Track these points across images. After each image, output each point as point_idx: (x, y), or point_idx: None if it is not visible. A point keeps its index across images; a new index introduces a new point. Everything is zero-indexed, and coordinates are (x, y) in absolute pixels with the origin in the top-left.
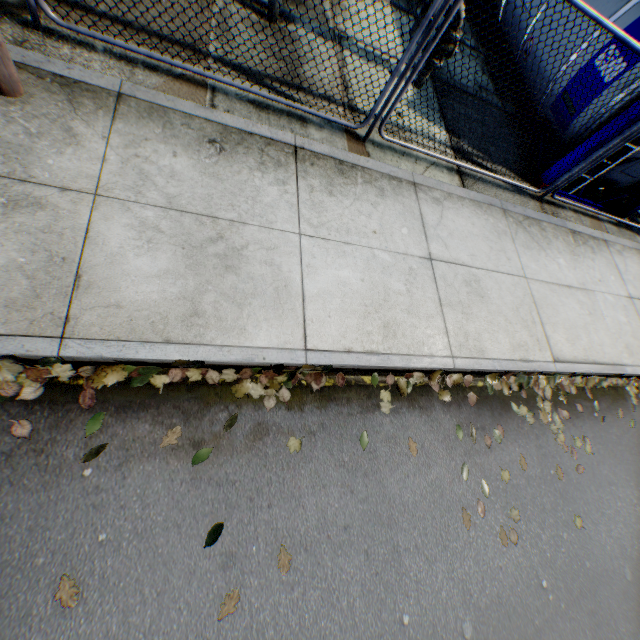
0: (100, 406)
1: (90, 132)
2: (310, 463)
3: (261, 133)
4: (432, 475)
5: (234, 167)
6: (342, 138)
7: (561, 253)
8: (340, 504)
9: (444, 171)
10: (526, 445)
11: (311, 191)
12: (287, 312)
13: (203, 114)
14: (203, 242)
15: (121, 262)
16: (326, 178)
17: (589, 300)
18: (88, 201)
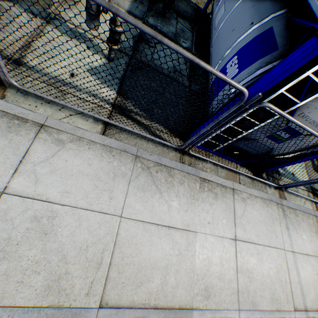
0: None
1: None
2: None
3: None
4: None
5: None
6: None
7: (180, 196)
8: None
9: (89, 120)
10: None
11: None
12: None
13: None
14: None
15: None
16: None
17: (187, 240)
18: None
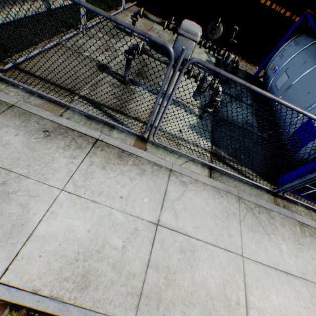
0: None
1: None
2: None
3: (80, 130)
4: None
5: (49, 145)
6: (133, 138)
7: (285, 240)
8: None
9: (198, 165)
10: None
11: (90, 164)
12: (8, 245)
13: (52, 118)
14: None
15: None
16: (106, 158)
17: (308, 291)
18: None
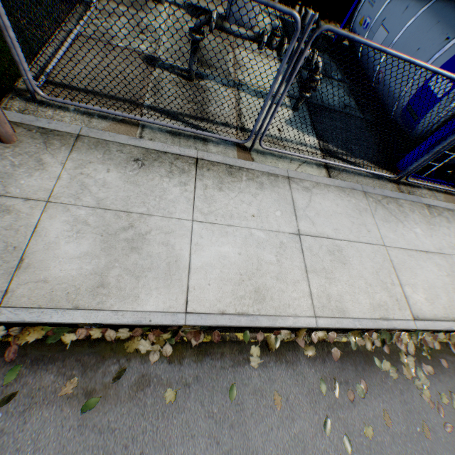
0: (20, 359)
1: (54, 160)
2: (182, 413)
3: (173, 151)
4: (295, 428)
5: (149, 176)
6: (233, 149)
7: (417, 224)
8: (205, 454)
9: (313, 166)
10: (390, 399)
11: (205, 188)
12: (174, 282)
13: (133, 142)
14: (117, 230)
15: (55, 248)
16: (218, 178)
17: (447, 263)
18: (41, 206)
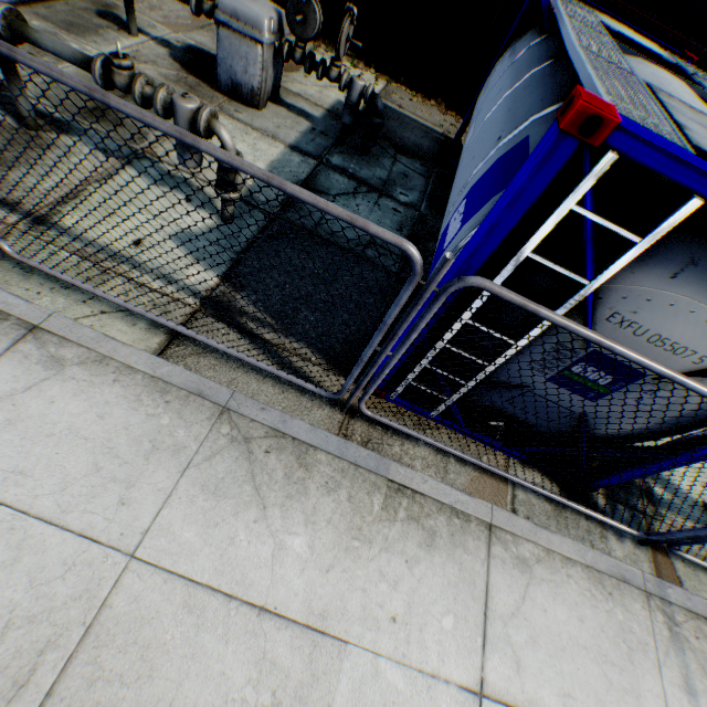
0: None
1: None
2: None
3: None
4: None
5: None
6: None
7: (317, 525)
8: None
9: (140, 324)
10: None
11: None
12: None
13: None
14: None
15: None
16: None
17: (310, 664)
18: None
